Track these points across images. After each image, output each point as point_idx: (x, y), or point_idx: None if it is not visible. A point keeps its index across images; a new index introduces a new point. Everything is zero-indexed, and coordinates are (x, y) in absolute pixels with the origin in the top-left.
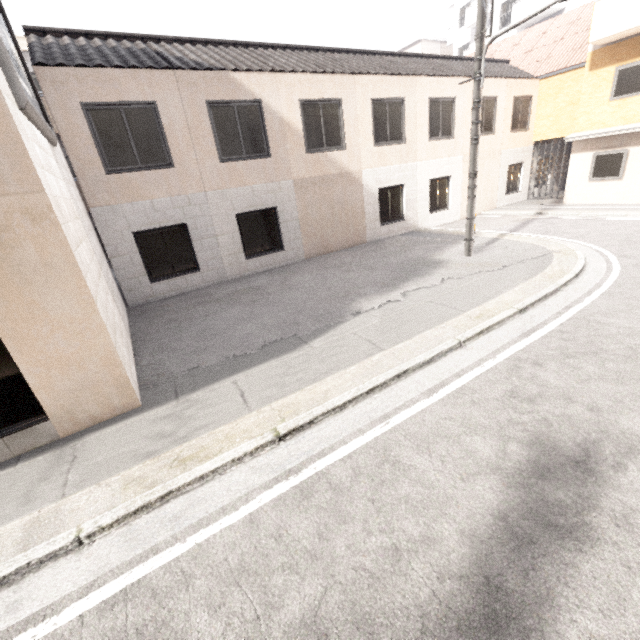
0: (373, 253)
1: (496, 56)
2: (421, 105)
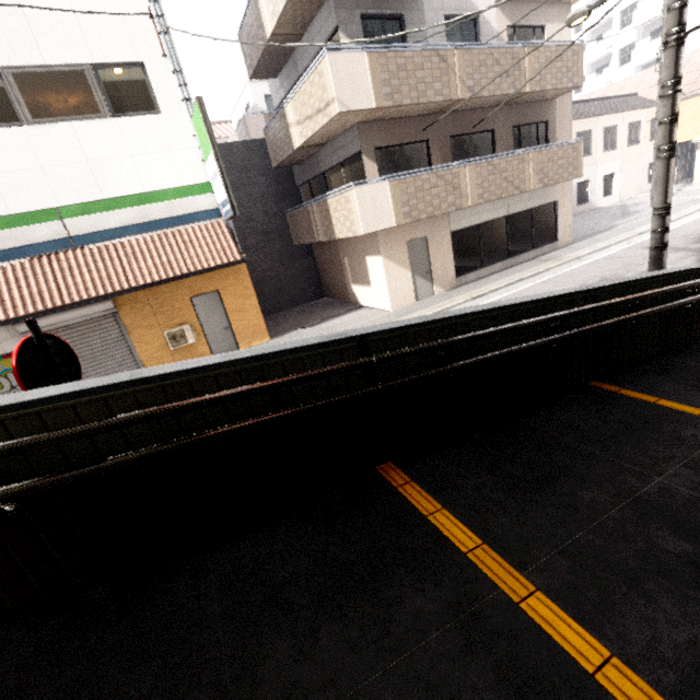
0: (585, 217)
1: (625, 90)
2: (599, 132)
